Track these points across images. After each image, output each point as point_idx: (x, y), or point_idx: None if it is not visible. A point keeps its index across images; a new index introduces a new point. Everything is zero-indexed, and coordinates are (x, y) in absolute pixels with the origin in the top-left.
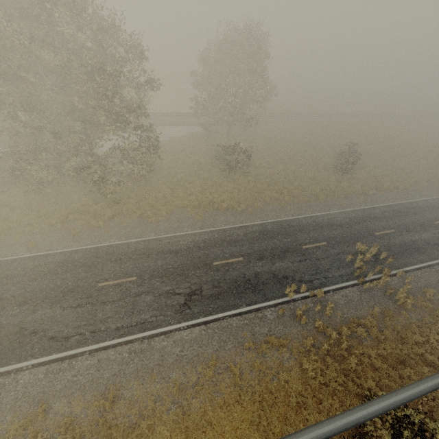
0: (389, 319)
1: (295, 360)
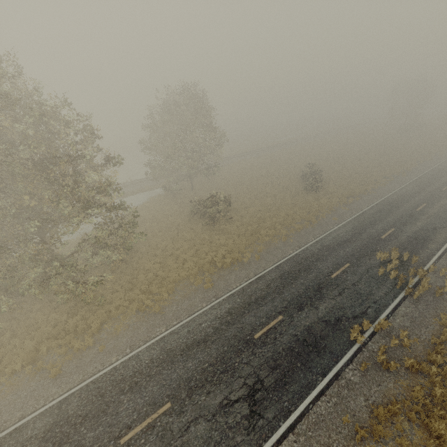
0: None
1: (420, 427)
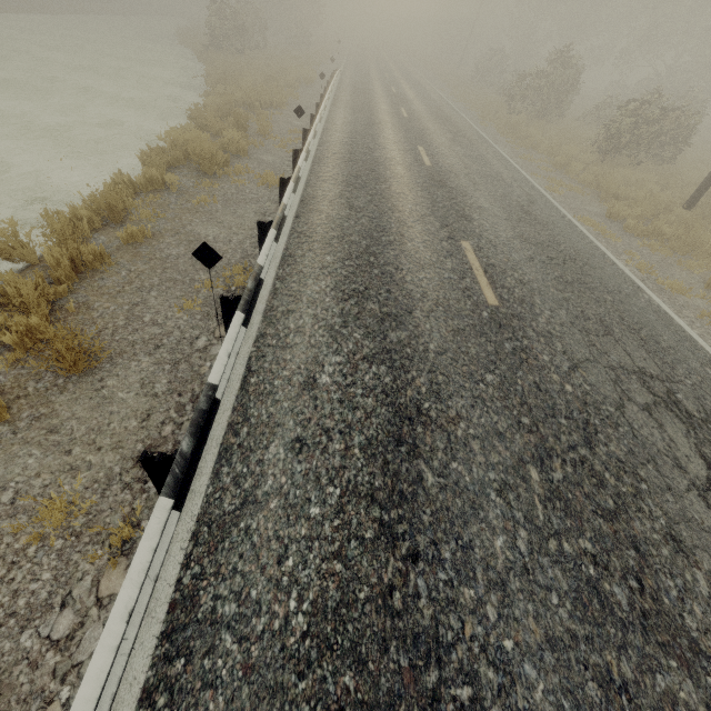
0: None
1: None
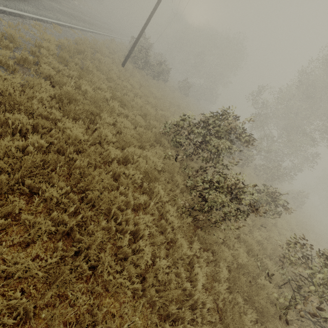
0: None
1: None
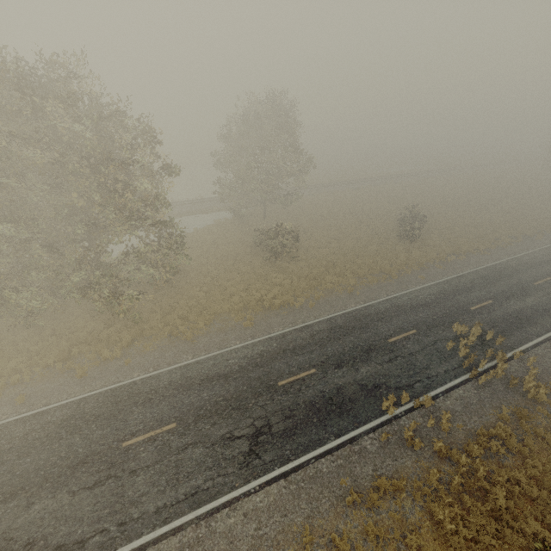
0: (526, 422)
1: (422, 509)
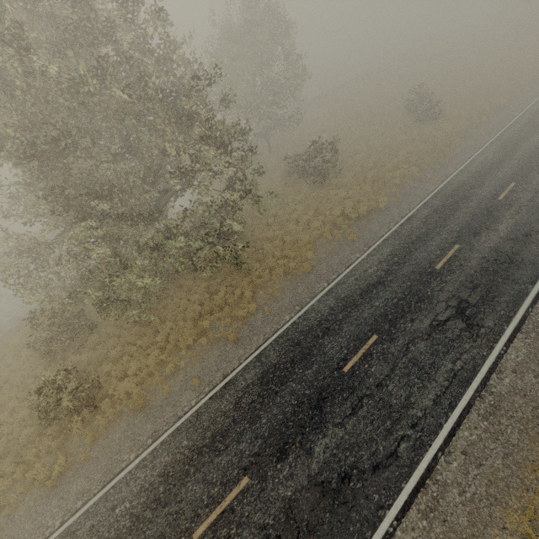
0: None
1: None
